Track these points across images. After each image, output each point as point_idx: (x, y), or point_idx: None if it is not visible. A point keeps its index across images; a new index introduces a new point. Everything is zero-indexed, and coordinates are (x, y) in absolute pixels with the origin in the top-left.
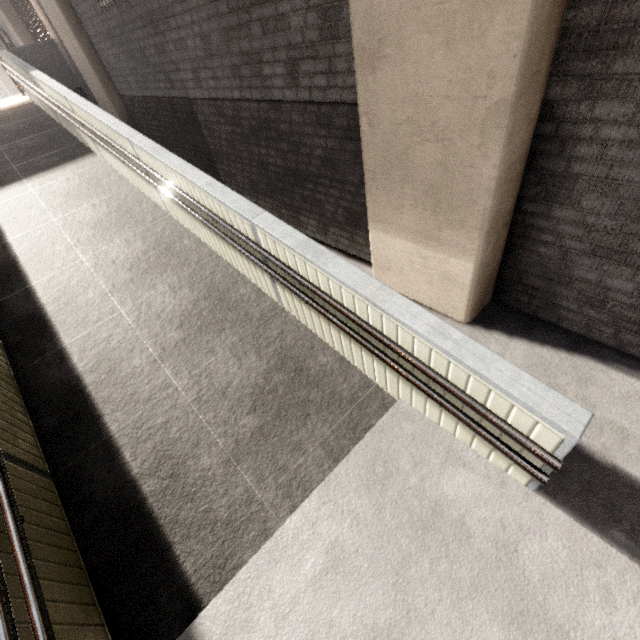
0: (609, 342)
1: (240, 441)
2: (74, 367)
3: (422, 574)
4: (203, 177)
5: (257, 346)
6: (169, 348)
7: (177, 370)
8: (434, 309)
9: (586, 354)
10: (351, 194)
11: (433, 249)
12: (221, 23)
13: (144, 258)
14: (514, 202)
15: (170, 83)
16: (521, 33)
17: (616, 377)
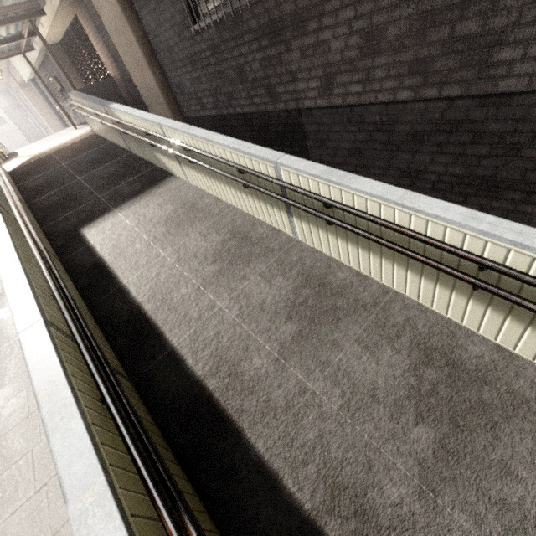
0: None
1: None
2: (294, 500)
3: None
4: (447, 206)
5: None
6: (427, 462)
7: (471, 513)
8: None
9: None
10: None
11: None
12: (424, 5)
13: (298, 301)
14: None
15: (272, 96)
16: None
17: None
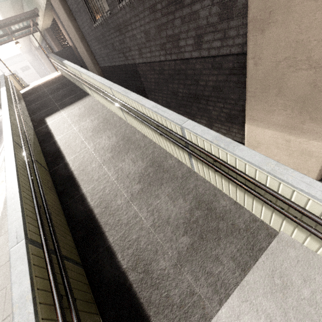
0: None
1: (180, 252)
2: (89, 204)
3: None
4: (150, 103)
5: (182, 194)
6: (134, 194)
7: (140, 207)
8: None
9: None
10: (231, 105)
11: (296, 135)
12: (156, 23)
13: (117, 145)
14: None
15: (126, 57)
16: None
17: None
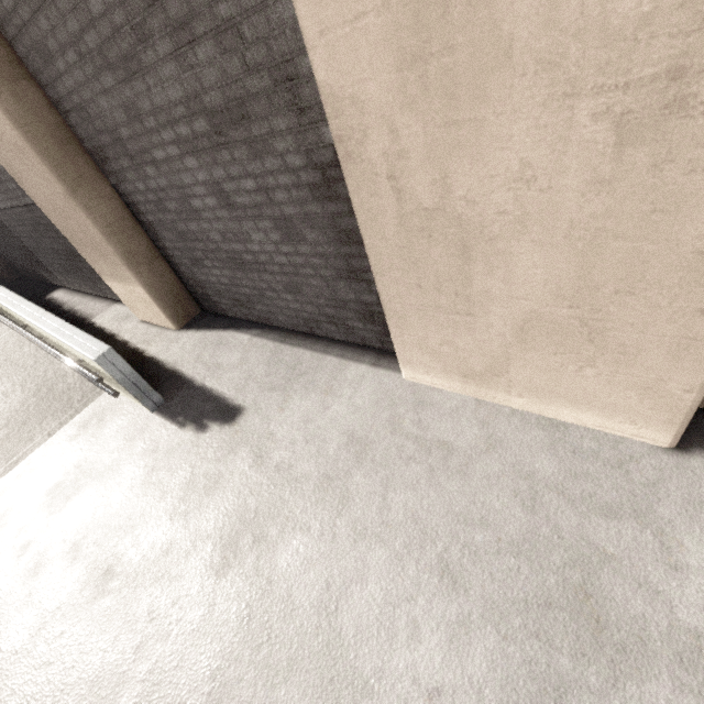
0: (244, 317)
1: None
2: None
3: (66, 476)
4: None
5: (25, 384)
6: None
7: None
8: (164, 327)
9: (232, 328)
10: None
11: (126, 284)
12: None
13: None
14: (150, 243)
15: None
16: (41, 163)
17: (238, 337)
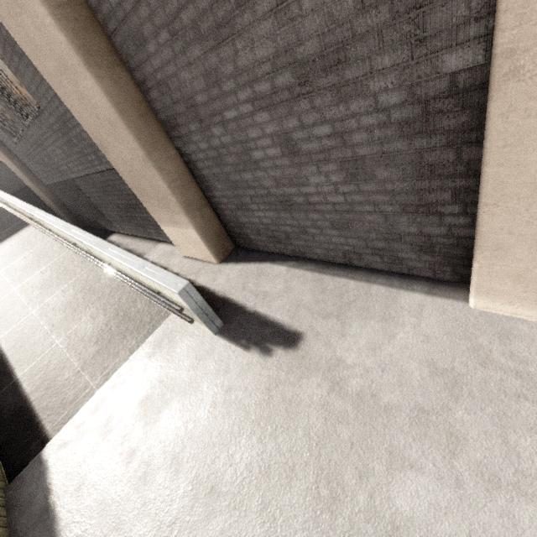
0: (277, 251)
1: (87, 360)
2: (2, 350)
3: (153, 389)
4: (62, 223)
5: (105, 309)
6: (56, 324)
7: (59, 334)
8: (206, 261)
9: (267, 261)
10: None
11: (180, 228)
12: (63, 141)
13: (50, 279)
14: (201, 194)
15: (61, 173)
16: (128, 133)
17: (275, 268)
